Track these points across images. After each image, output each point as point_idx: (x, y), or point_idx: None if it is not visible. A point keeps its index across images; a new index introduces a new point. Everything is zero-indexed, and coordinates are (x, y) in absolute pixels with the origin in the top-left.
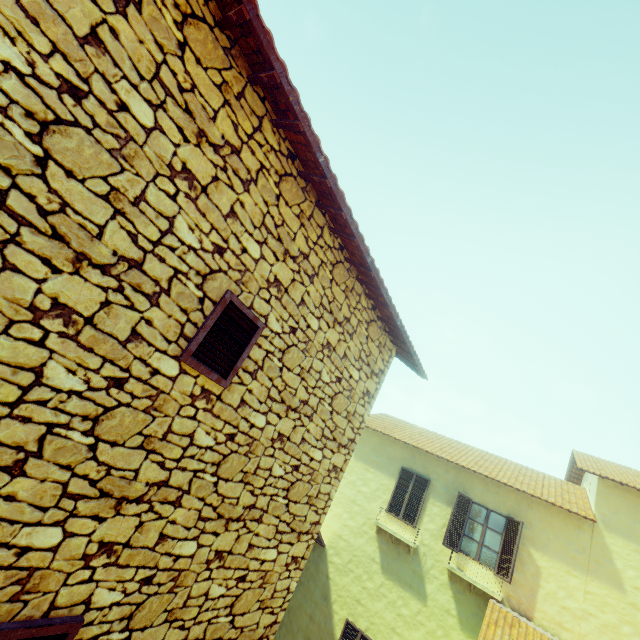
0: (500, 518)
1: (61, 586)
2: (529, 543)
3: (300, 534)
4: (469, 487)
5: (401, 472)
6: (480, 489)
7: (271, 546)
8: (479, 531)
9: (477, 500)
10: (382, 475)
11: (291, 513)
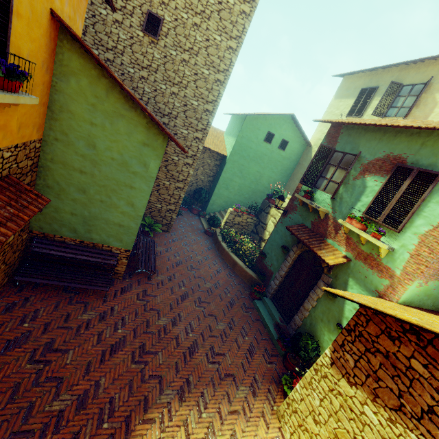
0: (420, 86)
1: (157, 9)
2: (436, 91)
3: (231, 38)
4: (404, 78)
5: (360, 92)
6: (412, 75)
7: (217, 34)
8: (402, 101)
9: (407, 83)
10: (348, 100)
11: (223, 24)
